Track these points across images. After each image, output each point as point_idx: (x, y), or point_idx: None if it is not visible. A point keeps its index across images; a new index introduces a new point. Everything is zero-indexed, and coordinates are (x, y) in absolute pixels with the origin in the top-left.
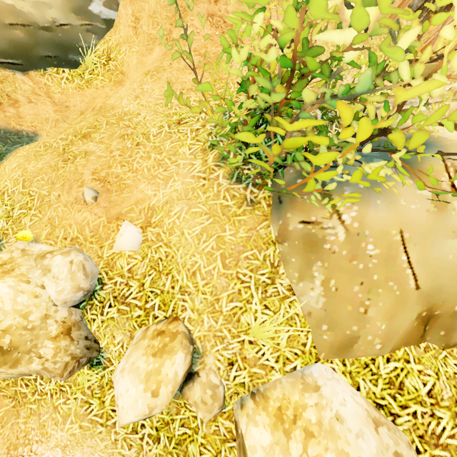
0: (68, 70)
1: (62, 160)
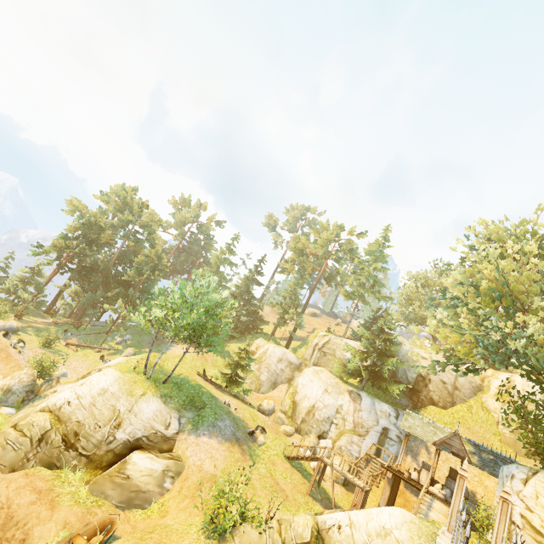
0: (142, 510)
1: (140, 540)
